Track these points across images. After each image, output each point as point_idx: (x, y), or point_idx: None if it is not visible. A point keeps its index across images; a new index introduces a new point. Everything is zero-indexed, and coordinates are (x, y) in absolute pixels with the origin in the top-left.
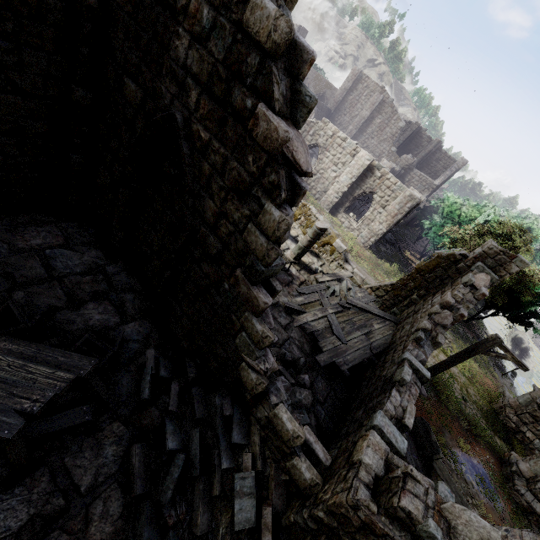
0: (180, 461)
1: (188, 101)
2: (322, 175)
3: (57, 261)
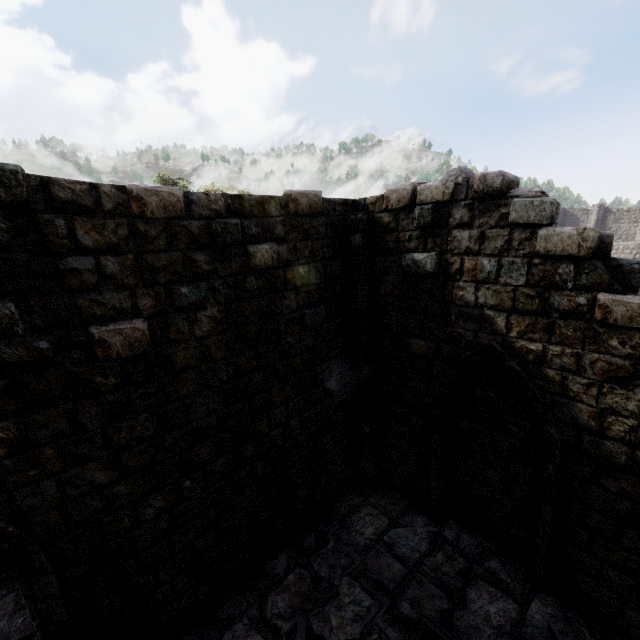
0: None
1: (495, 328)
2: None
3: (401, 547)
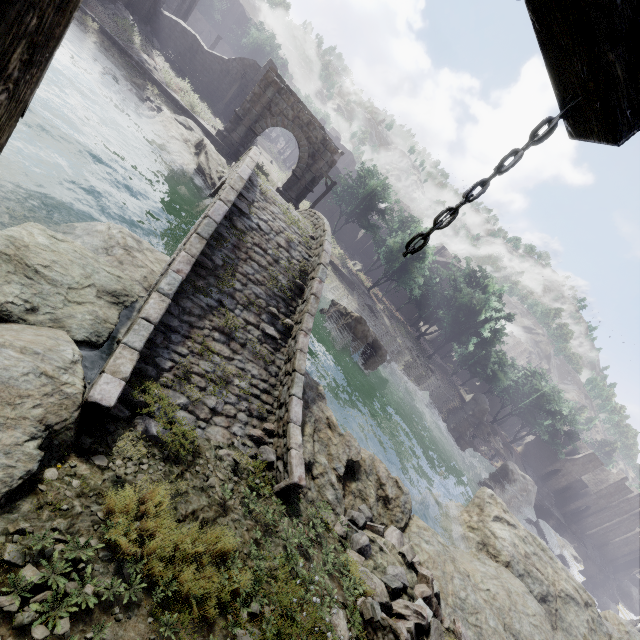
0: None
1: None
2: None
3: None
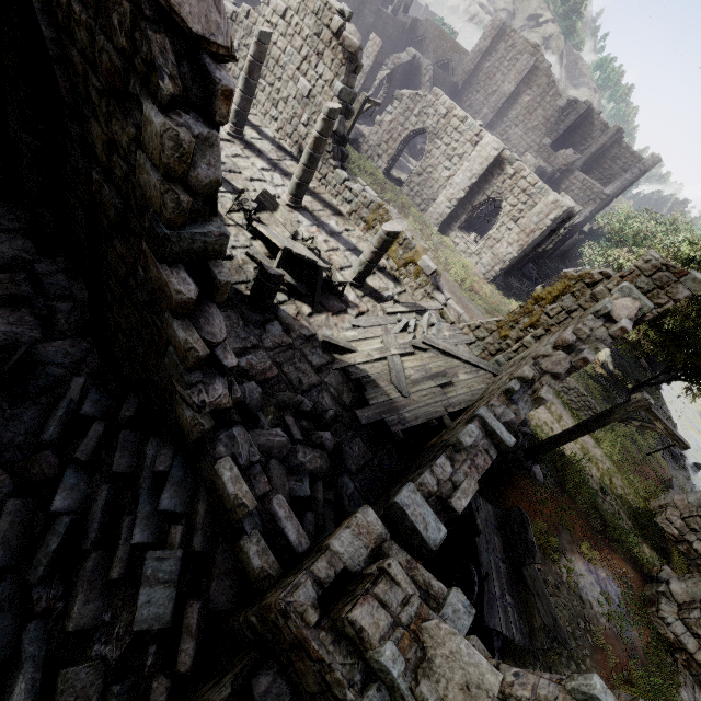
0: (63, 527)
1: None
2: (430, 176)
3: None
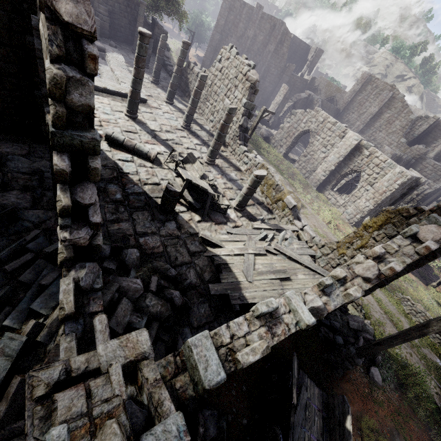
0: None
1: None
2: (312, 157)
3: (12, 163)
